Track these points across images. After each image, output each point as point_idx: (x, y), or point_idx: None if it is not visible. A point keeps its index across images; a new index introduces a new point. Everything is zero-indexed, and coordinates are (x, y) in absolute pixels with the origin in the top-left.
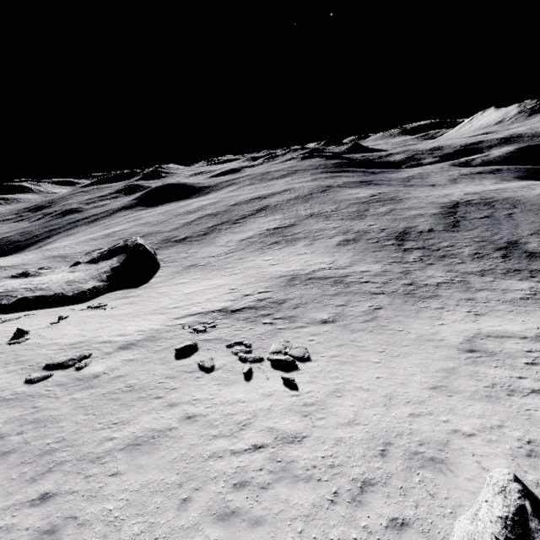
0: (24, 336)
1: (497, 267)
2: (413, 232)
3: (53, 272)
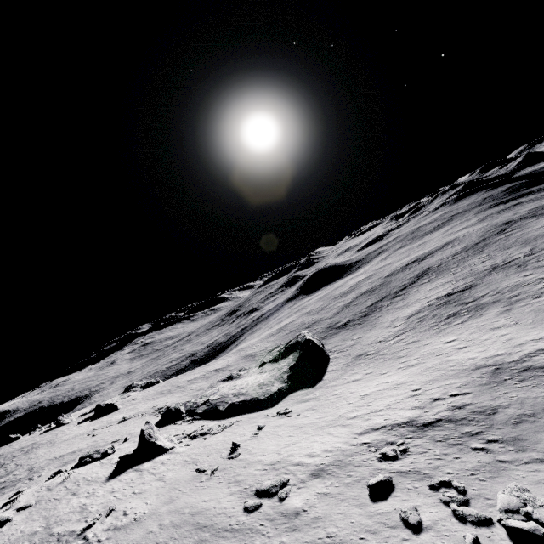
0: (237, 449)
1: None
2: None
3: (248, 373)
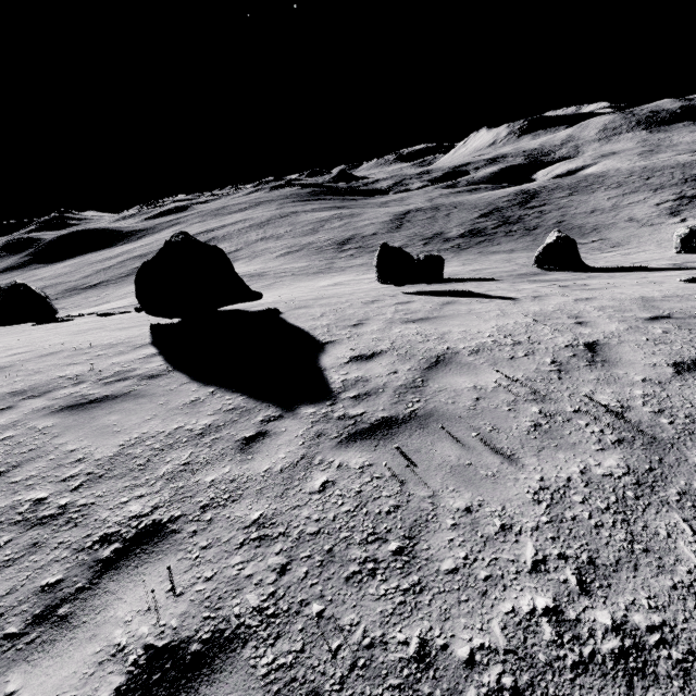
0: None
1: (415, 251)
2: (358, 237)
3: None
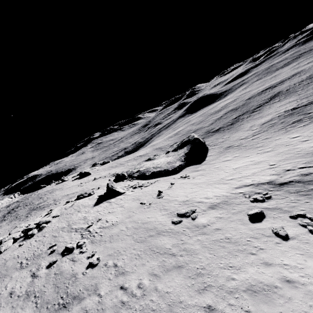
0: (161, 194)
1: None
2: None
3: (159, 157)
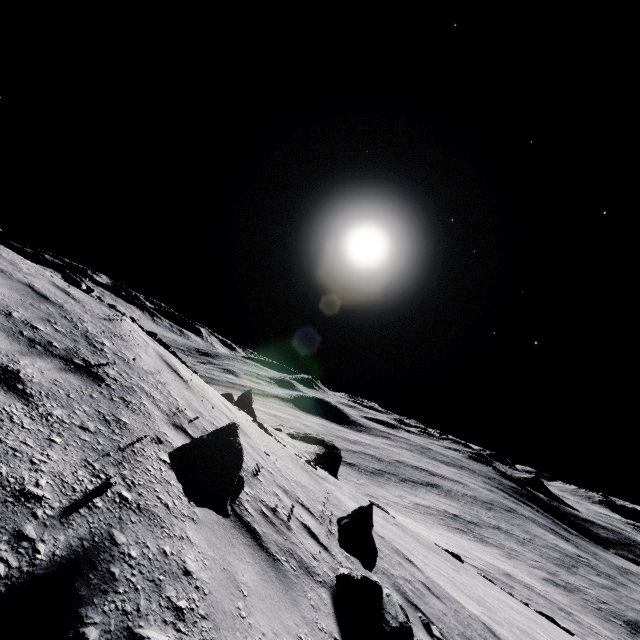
0: None
1: None
2: None
3: None
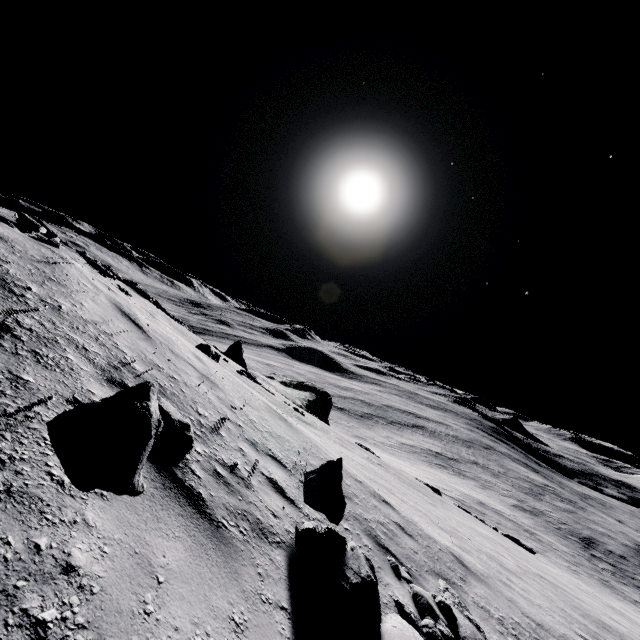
0: None
1: None
2: (601, 546)
3: None
